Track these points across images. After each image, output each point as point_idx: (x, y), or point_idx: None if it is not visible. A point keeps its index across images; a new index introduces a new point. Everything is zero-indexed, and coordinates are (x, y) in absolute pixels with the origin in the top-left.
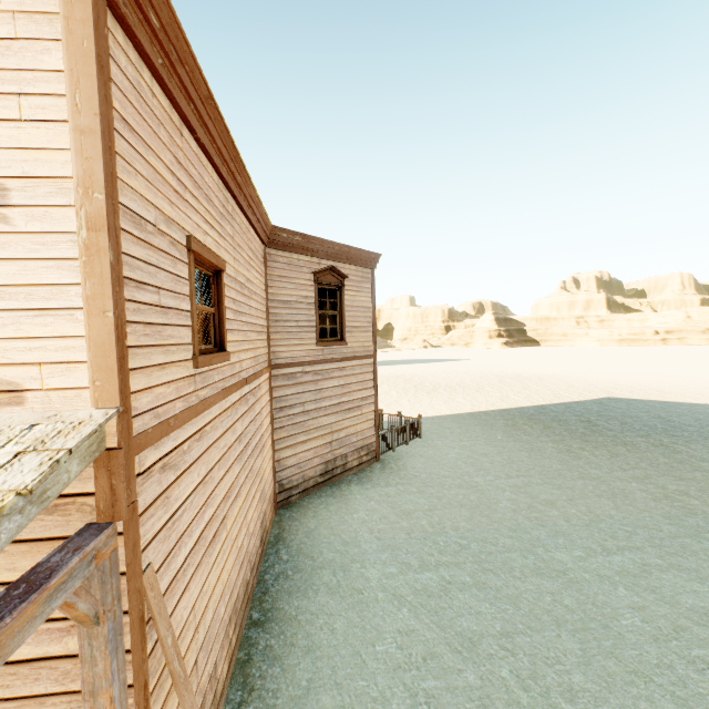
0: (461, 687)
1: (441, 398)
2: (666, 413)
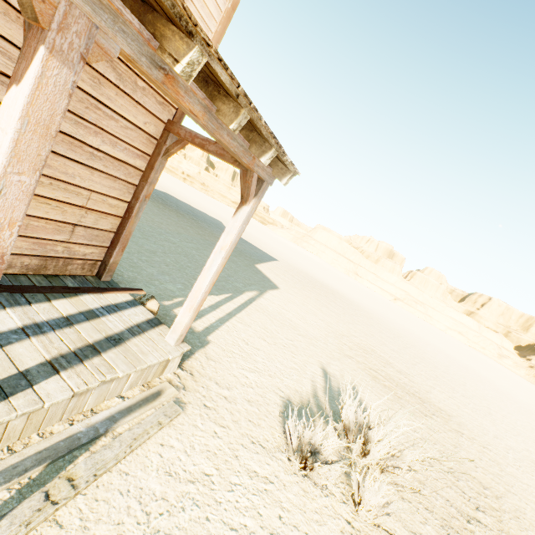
0: (157, 261)
1: None
2: (192, 210)
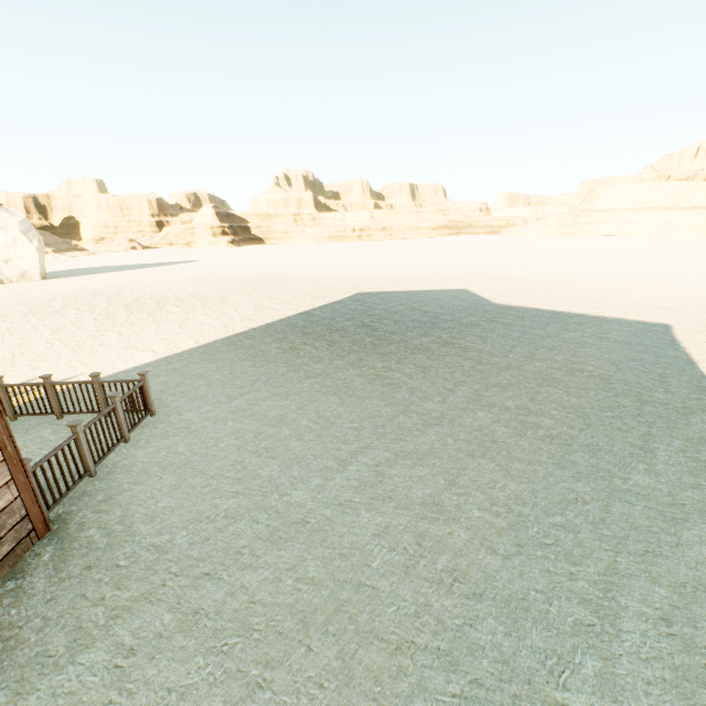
0: None
1: (174, 320)
2: (416, 304)
